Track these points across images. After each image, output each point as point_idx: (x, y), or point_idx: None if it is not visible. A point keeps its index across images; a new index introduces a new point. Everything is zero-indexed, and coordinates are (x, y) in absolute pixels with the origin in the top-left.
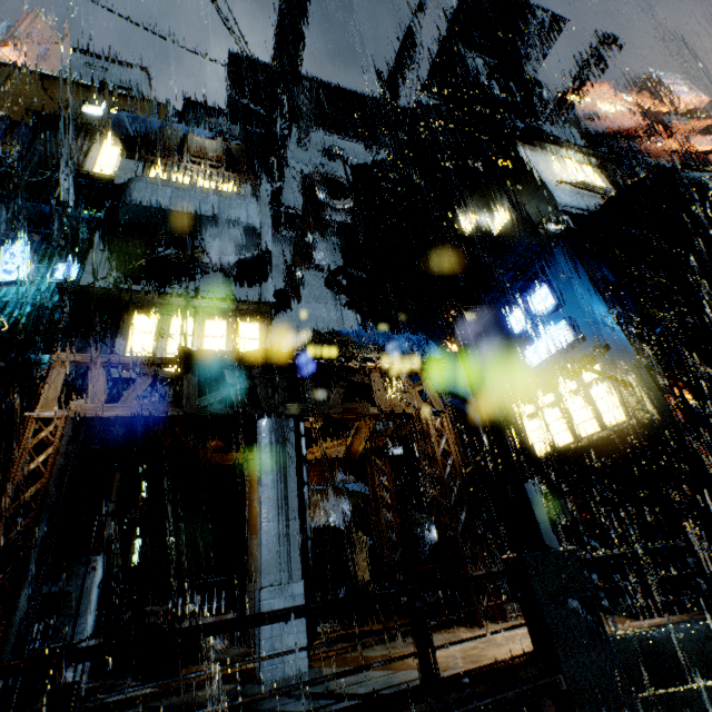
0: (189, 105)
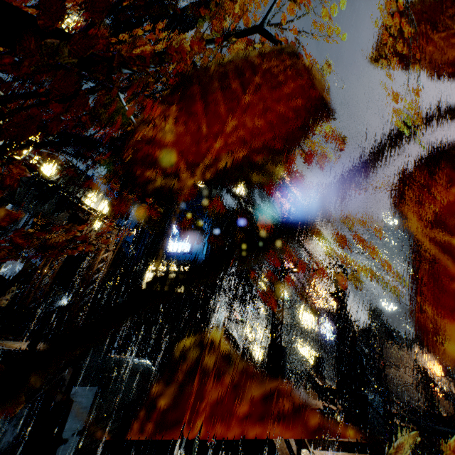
0: None
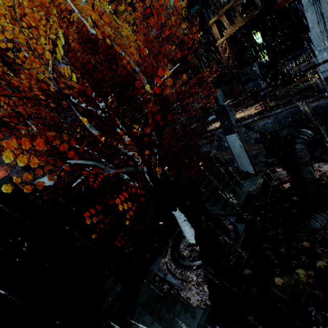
0: None
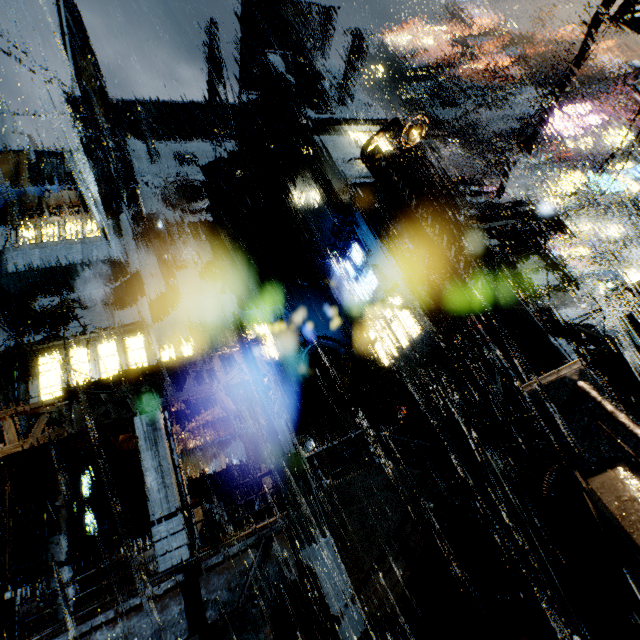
0: (41, 155)
